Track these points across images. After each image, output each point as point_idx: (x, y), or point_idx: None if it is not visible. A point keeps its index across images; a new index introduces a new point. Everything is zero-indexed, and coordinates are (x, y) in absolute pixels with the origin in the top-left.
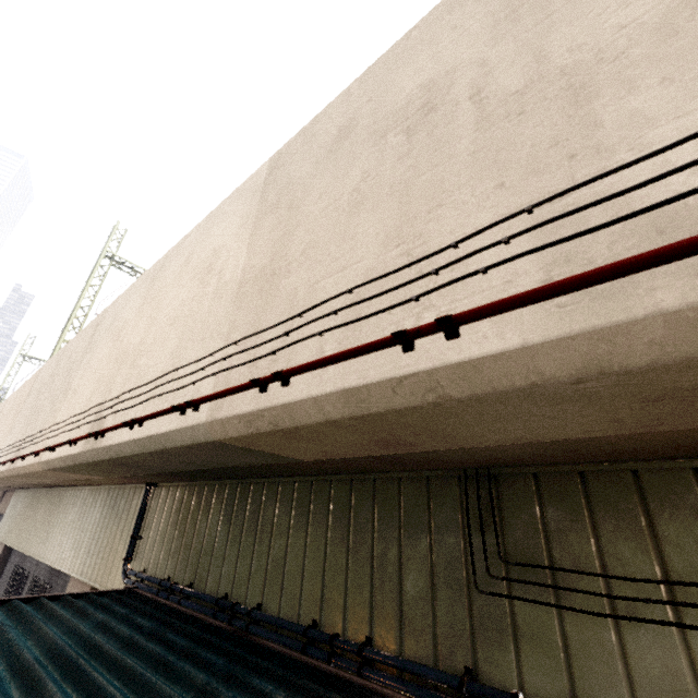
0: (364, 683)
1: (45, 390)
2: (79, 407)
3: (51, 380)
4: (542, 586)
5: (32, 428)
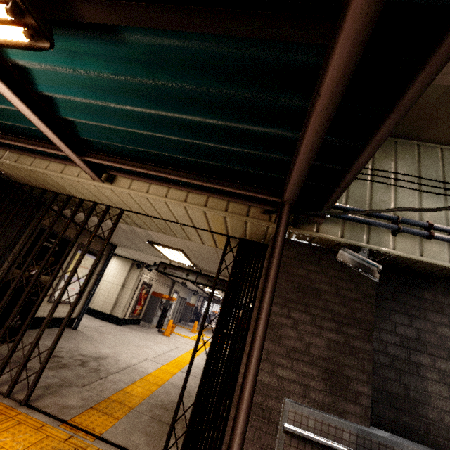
0: None
1: None
2: None
3: None
4: None
5: None
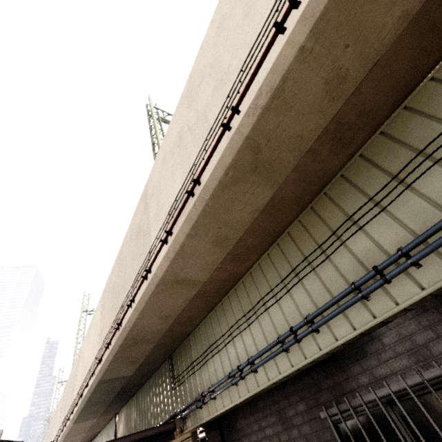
0: None
1: (68, 393)
2: (77, 391)
3: (69, 386)
4: (178, 381)
5: (66, 412)
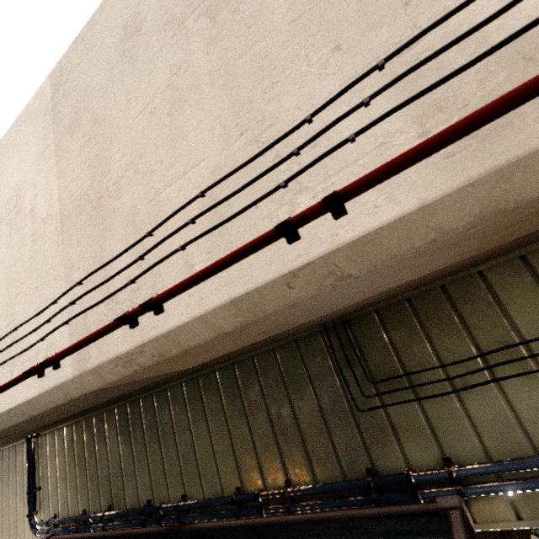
0: (296, 517)
1: None
2: None
3: None
4: (404, 389)
5: None
